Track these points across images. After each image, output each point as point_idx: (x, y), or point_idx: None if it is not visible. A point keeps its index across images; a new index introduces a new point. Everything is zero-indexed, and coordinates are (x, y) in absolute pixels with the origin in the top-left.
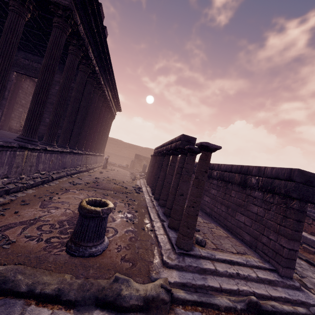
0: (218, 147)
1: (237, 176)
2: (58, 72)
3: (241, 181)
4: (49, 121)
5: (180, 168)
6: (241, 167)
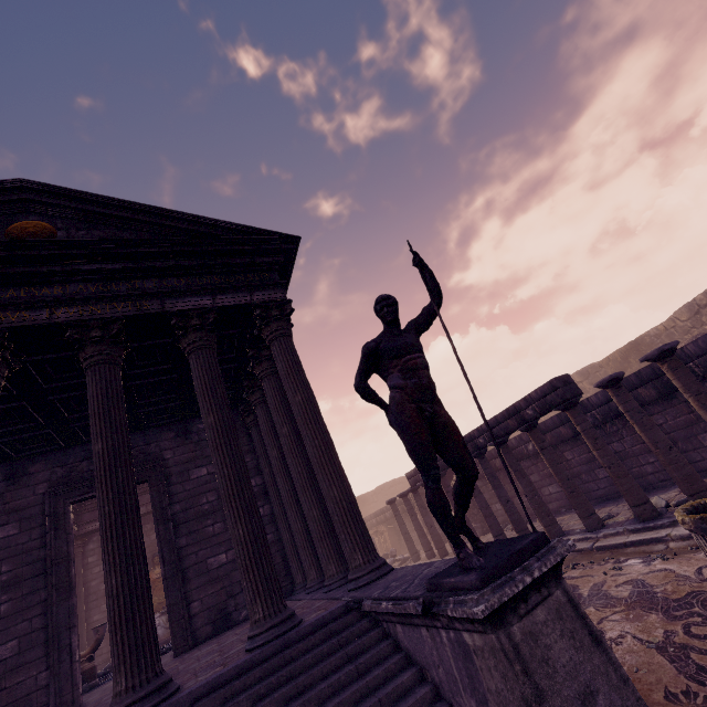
0: (677, 342)
1: (644, 391)
2: (178, 441)
3: (661, 391)
4: (317, 522)
5: (590, 429)
6: (637, 375)
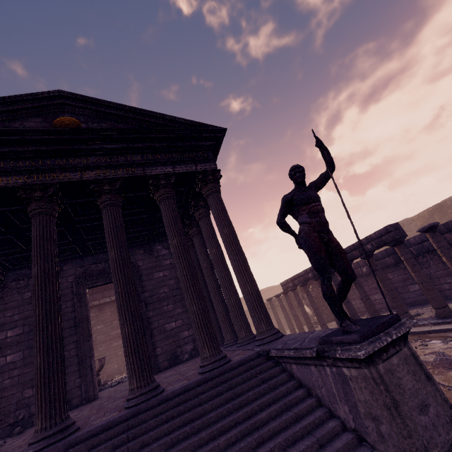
0: None
1: (449, 236)
2: (146, 256)
3: None
4: (234, 306)
5: (410, 258)
6: (445, 225)
